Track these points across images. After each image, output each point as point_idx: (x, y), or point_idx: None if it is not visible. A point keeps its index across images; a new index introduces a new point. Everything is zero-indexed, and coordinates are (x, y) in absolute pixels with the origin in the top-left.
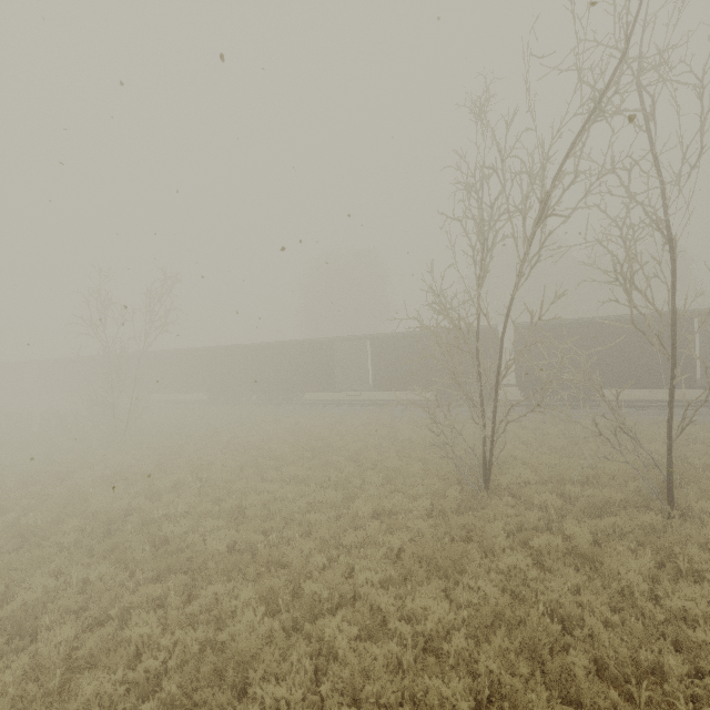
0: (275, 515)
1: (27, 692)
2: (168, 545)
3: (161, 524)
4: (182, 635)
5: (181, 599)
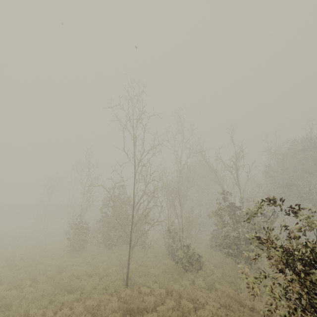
0: None
1: None
2: None
3: None
4: None
5: None
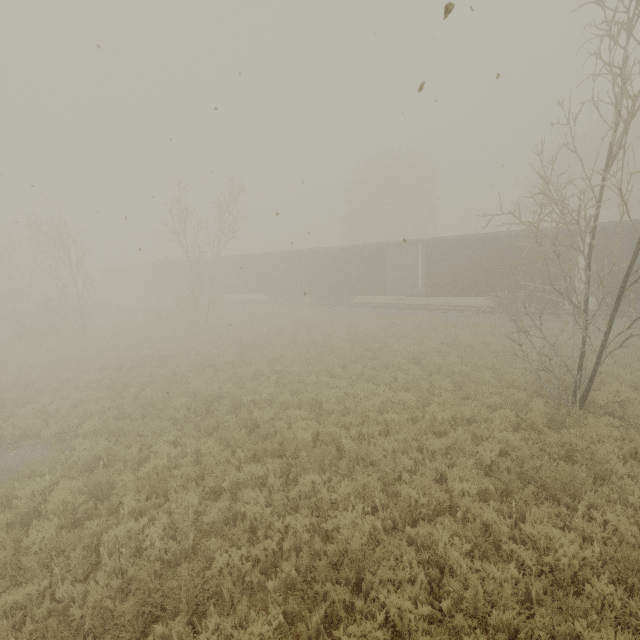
0: (350, 410)
1: (169, 547)
2: (260, 429)
3: (250, 408)
4: (292, 521)
5: (280, 481)
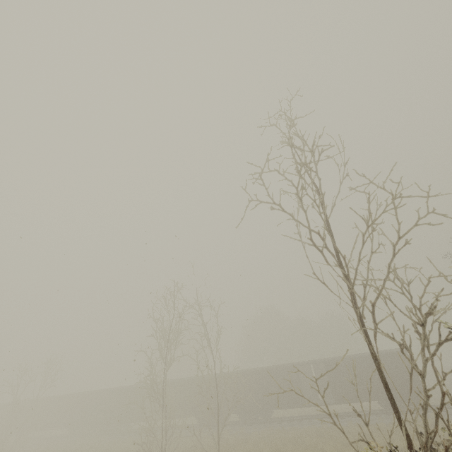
0: None
1: None
2: None
3: None
4: None
5: None
